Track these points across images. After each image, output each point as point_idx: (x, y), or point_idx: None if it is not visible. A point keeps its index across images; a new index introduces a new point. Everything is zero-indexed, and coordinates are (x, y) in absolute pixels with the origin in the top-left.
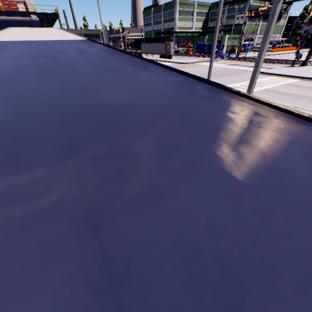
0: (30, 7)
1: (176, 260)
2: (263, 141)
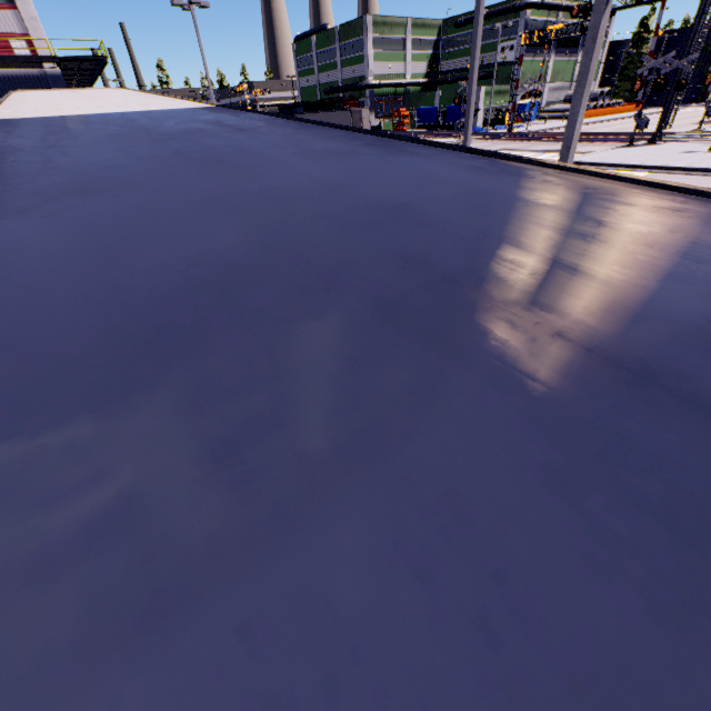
0: (40, 46)
1: (699, 354)
2: (710, 236)
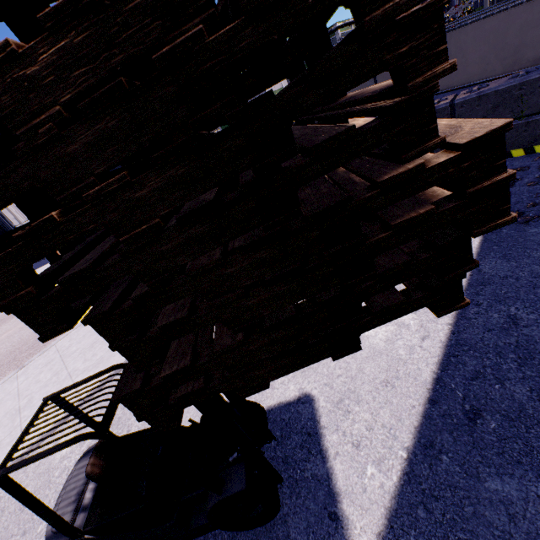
0: None
1: None
2: None
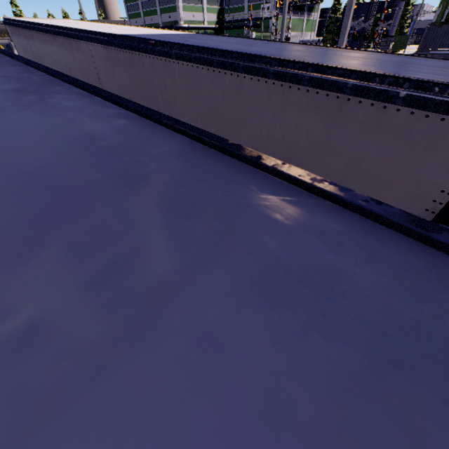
0: None
1: None
2: None
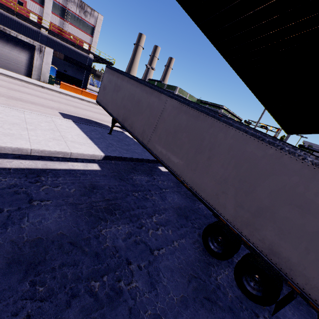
0: (92, 49)
1: None
2: None
